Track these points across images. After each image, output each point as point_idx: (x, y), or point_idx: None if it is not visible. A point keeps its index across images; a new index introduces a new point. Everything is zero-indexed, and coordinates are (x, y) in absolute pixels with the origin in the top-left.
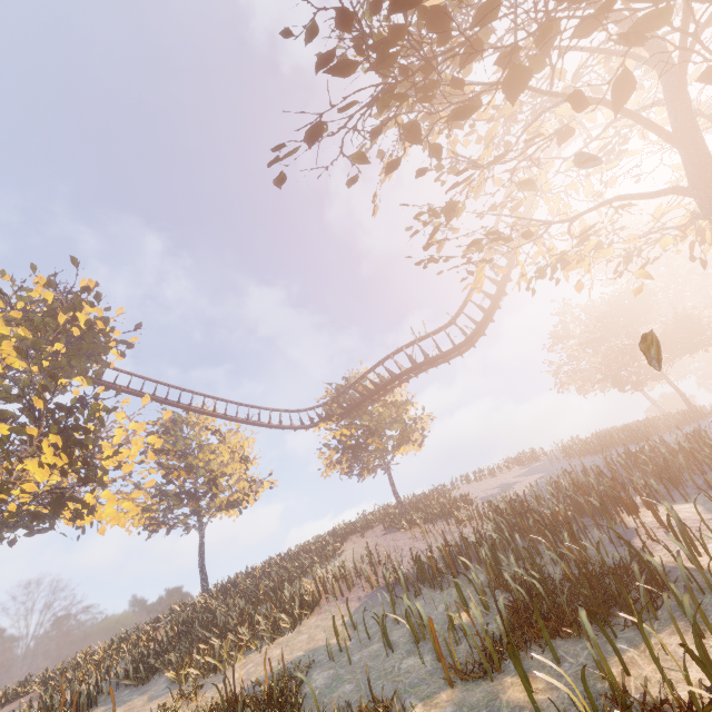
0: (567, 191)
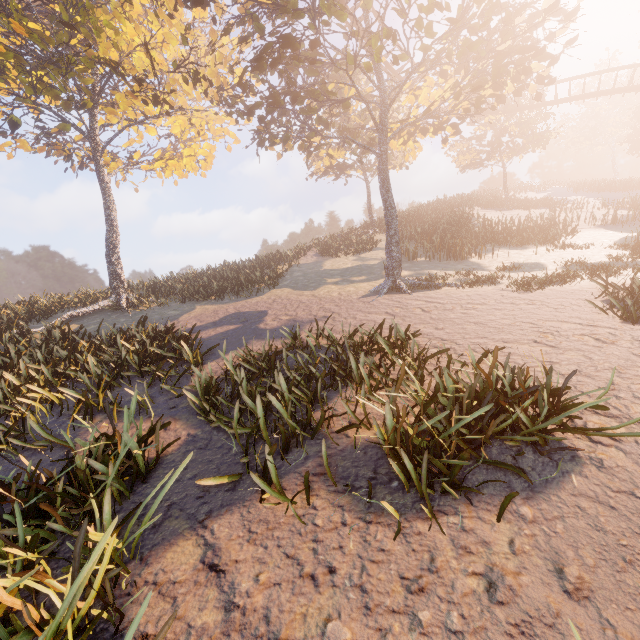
0: None
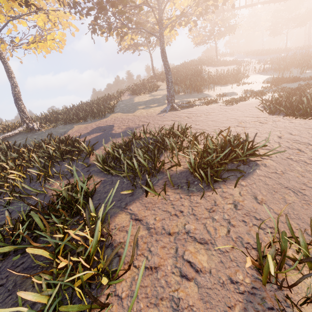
0: None
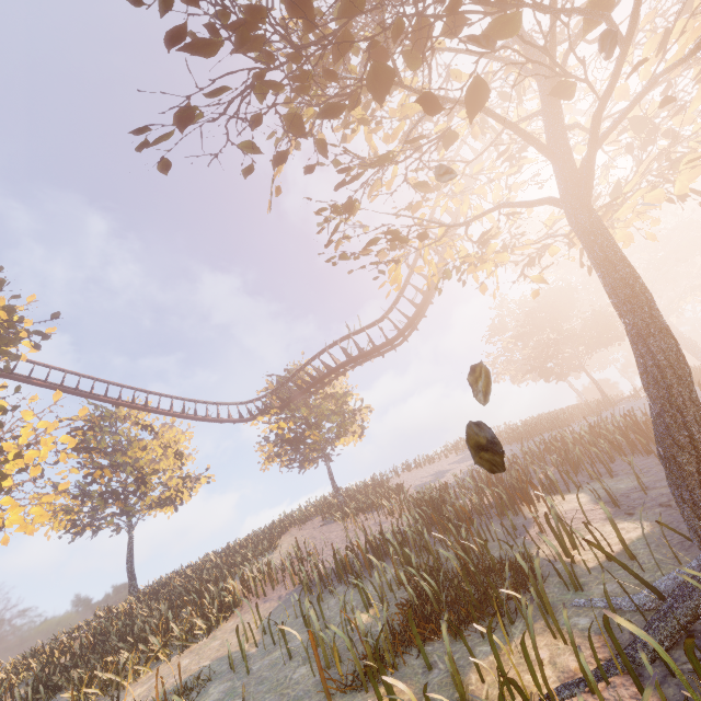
0: (480, 194)
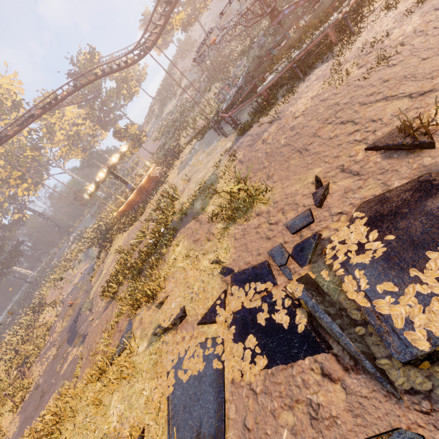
0: None
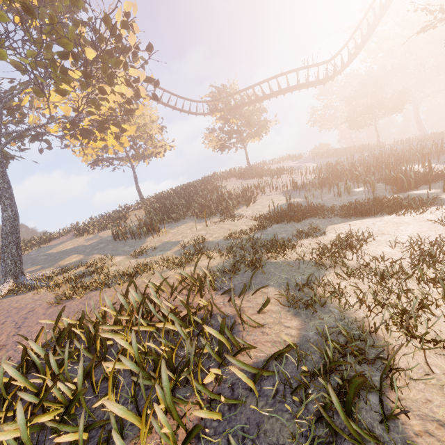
0: None
